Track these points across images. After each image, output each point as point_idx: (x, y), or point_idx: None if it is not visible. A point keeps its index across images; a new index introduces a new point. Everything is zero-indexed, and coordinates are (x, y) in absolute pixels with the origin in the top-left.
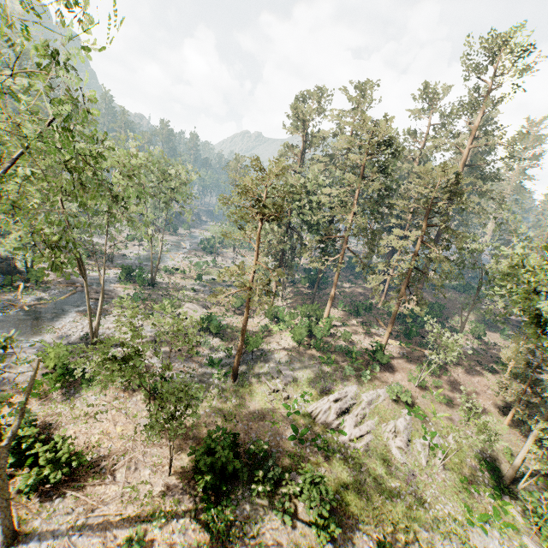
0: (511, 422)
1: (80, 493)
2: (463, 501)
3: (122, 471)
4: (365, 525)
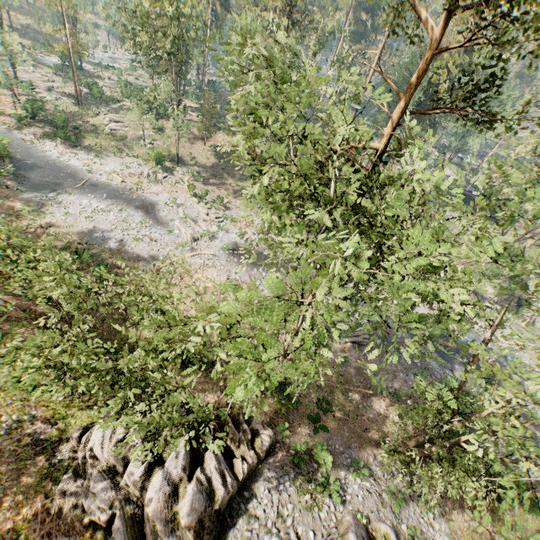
0: (211, 150)
1: None
2: (142, 156)
3: (1, 107)
4: (84, 142)
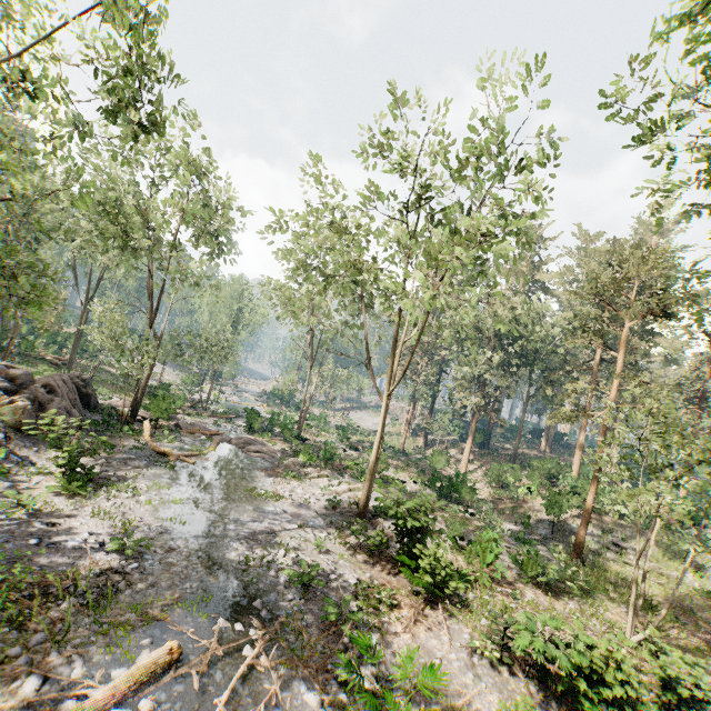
0: None
1: None
2: None
3: None
4: None
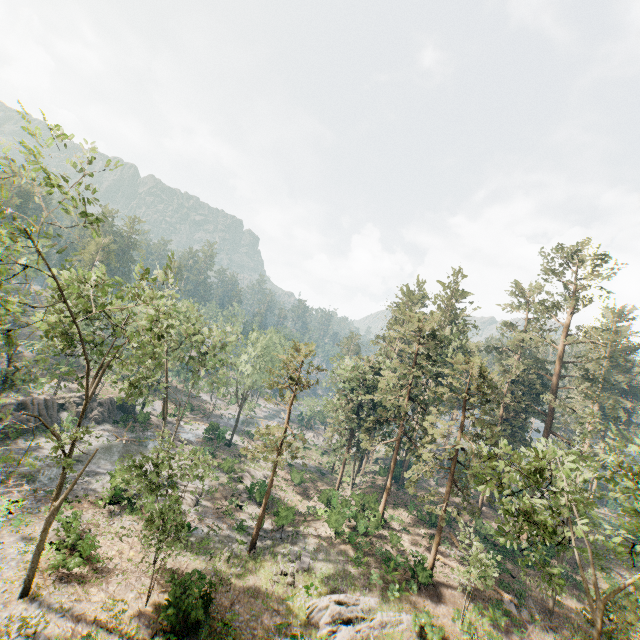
0: None
1: (80, 587)
2: None
3: (115, 585)
4: None
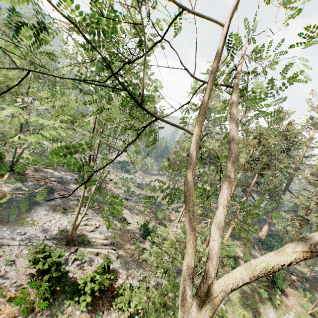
0: None
1: None
2: None
3: None
4: None
